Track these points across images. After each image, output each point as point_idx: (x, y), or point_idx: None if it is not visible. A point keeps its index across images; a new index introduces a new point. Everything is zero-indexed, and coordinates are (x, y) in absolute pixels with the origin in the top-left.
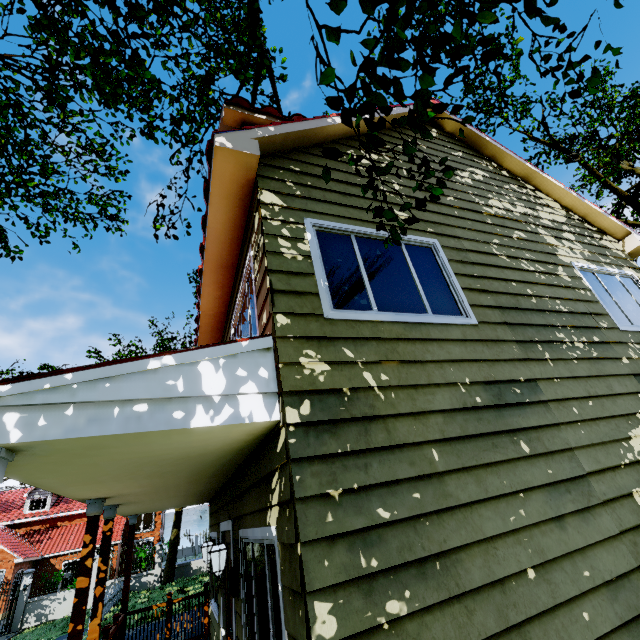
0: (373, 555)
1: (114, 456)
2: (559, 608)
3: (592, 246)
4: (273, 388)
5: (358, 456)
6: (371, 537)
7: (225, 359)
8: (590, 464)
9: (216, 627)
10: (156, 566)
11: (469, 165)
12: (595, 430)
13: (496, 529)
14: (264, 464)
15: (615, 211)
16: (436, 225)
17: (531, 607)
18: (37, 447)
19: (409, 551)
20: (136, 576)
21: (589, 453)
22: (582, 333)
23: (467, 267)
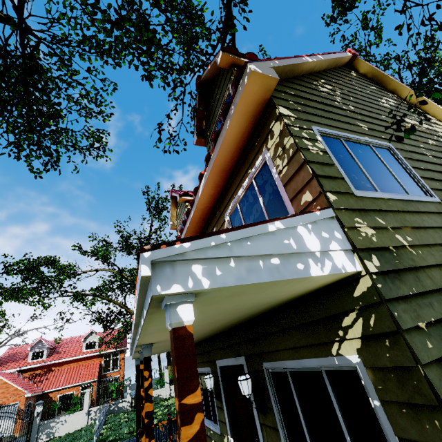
0: None
1: (226, 304)
2: None
3: None
4: (348, 246)
5: (422, 297)
6: None
7: (310, 224)
8: None
9: (215, 437)
10: (128, 395)
11: (382, 95)
12: None
13: None
14: (320, 309)
15: None
16: (384, 134)
17: None
18: (208, 294)
19: None
20: (114, 403)
21: None
22: None
23: (415, 163)
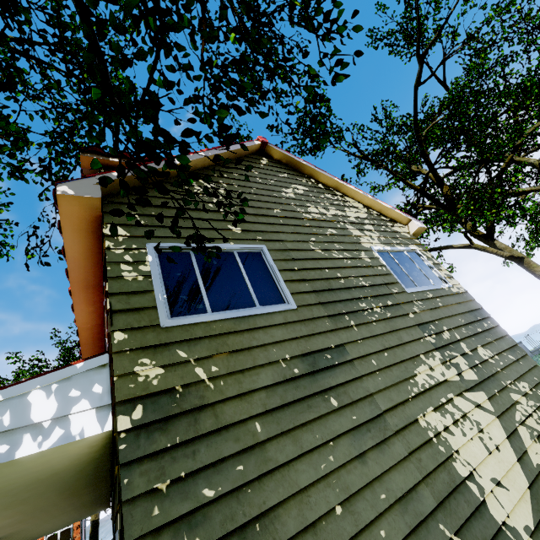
0: (197, 535)
1: None
2: (361, 533)
3: (386, 232)
4: (107, 401)
5: (187, 445)
6: (196, 518)
7: (58, 384)
8: (385, 403)
9: None
10: None
11: (293, 183)
12: (389, 375)
13: (309, 479)
14: None
15: (419, 198)
16: (264, 233)
17: (338, 539)
18: None
19: (231, 521)
20: None
21: (385, 395)
22: (379, 300)
23: (289, 263)
